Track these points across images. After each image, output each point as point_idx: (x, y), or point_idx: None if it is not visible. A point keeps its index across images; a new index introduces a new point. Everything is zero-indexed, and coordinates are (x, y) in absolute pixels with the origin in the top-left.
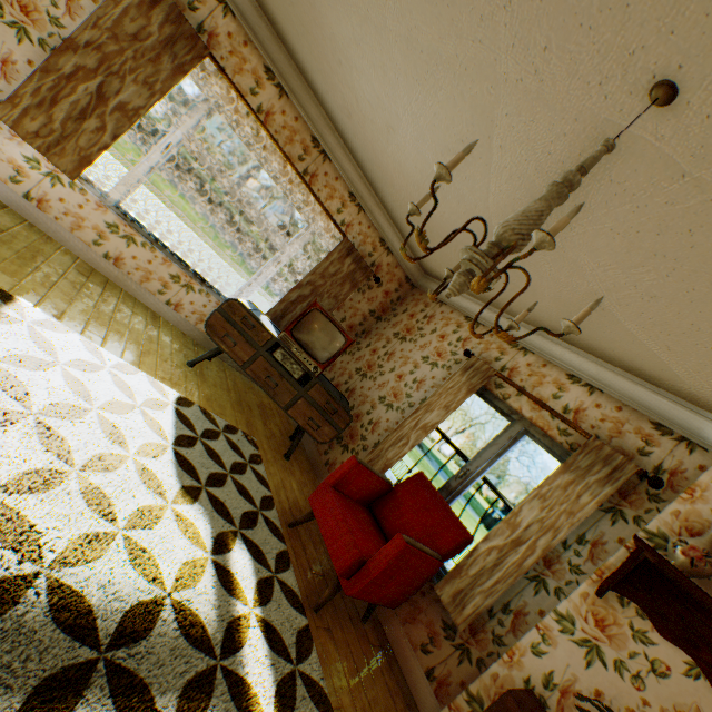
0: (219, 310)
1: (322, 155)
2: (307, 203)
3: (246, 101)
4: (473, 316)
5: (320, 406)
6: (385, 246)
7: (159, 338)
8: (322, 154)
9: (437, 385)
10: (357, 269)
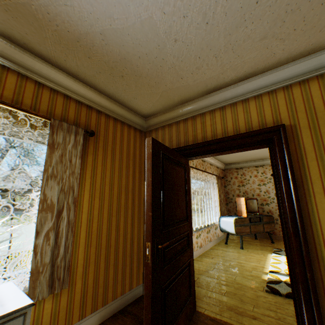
0: (234, 226)
1: (204, 162)
2: (207, 176)
3: (196, 168)
4: (258, 165)
5: (266, 221)
6: (217, 167)
7: (232, 251)
8: (203, 161)
9: (273, 188)
10: (220, 180)
